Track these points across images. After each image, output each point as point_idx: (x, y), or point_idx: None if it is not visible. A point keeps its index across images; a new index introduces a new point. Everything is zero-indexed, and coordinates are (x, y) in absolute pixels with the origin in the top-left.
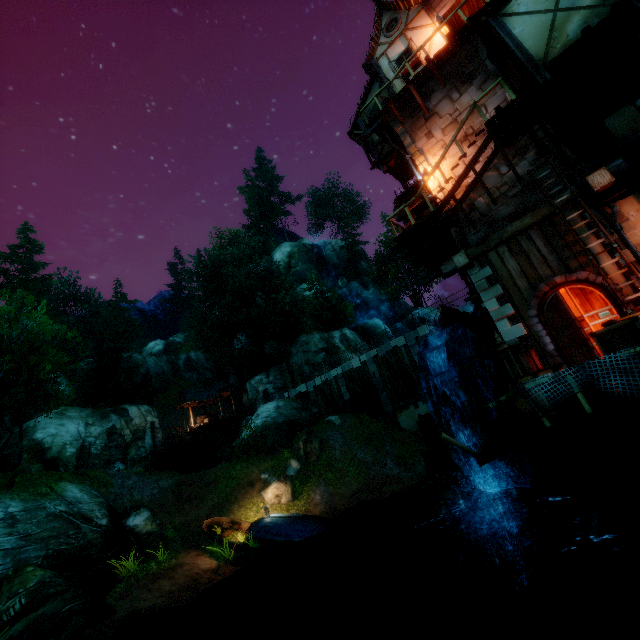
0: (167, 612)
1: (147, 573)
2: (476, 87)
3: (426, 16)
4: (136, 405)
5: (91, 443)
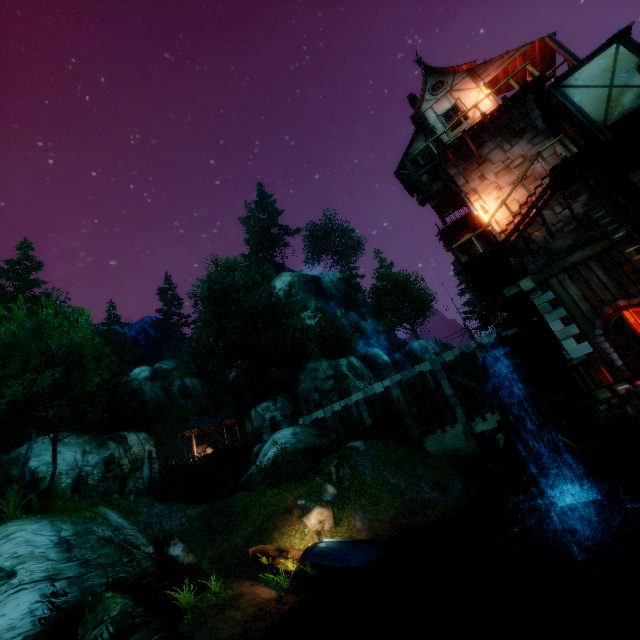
0: None
1: (209, 604)
2: (526, 141)
3: (471, 81)
4: (135, 432)
5: (88, 473)
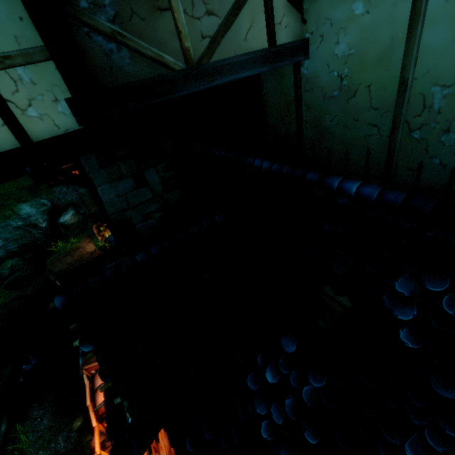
0: (67, 272)
1: (65, 251)
2: None
3: None
4: None
5: None
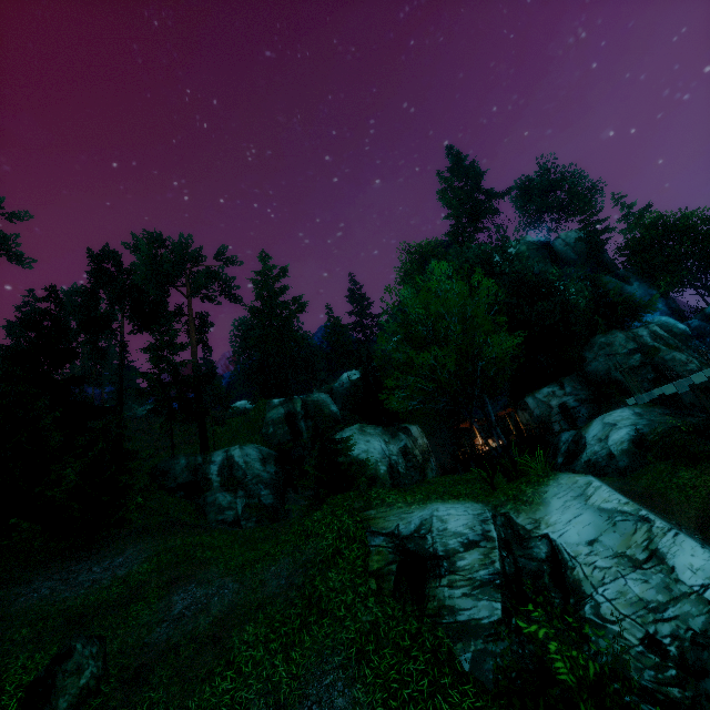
0: None
1: None
2: None
3: None
4: (412, 425)
5: (396, 462)
